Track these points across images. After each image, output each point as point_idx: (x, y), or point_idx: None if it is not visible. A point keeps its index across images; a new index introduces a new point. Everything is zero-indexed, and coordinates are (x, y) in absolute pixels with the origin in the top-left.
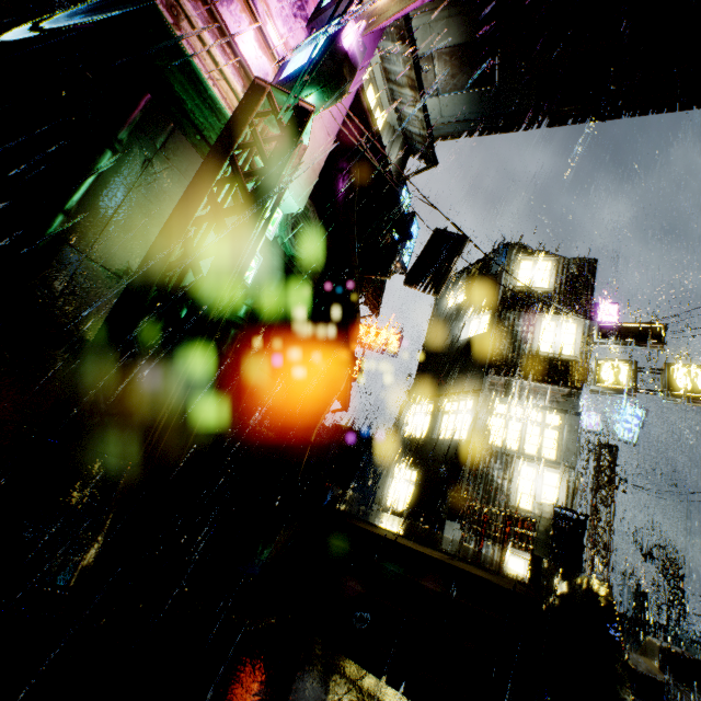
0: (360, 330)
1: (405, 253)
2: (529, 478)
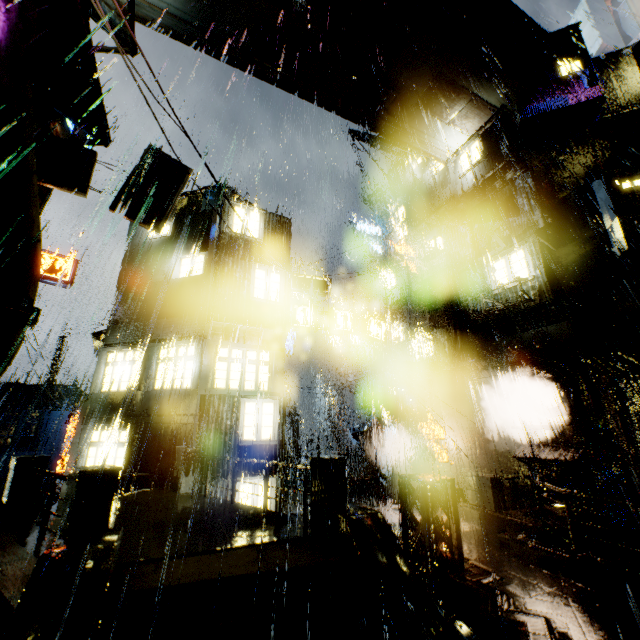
0: None
1: None
2: (252, 412)
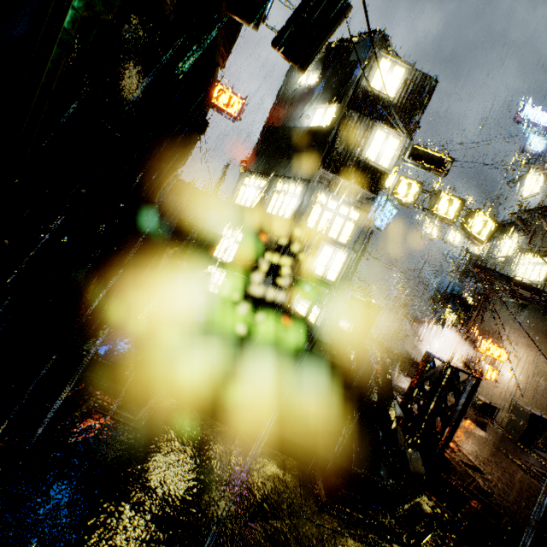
0: None
1: None
2: (327, 255)
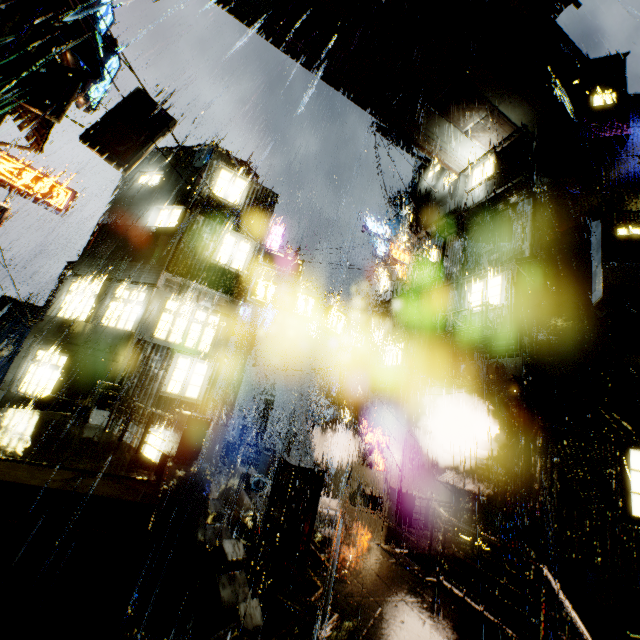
0: (6, 163)
1: (95, 89)
2: (184, 368)
